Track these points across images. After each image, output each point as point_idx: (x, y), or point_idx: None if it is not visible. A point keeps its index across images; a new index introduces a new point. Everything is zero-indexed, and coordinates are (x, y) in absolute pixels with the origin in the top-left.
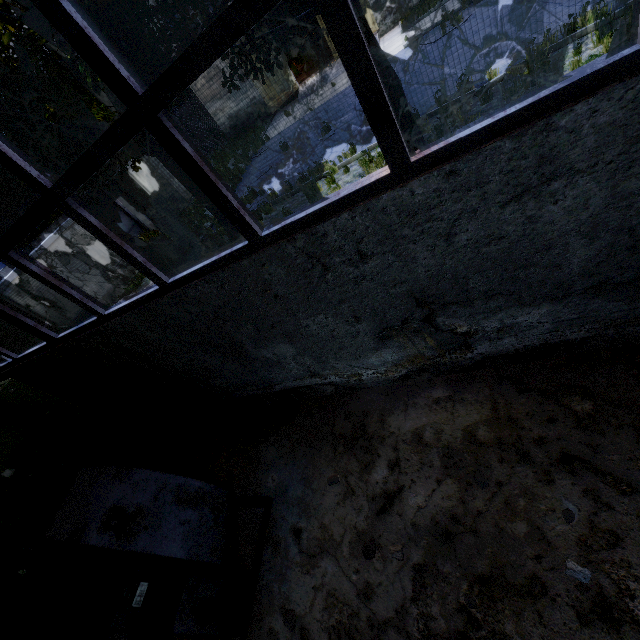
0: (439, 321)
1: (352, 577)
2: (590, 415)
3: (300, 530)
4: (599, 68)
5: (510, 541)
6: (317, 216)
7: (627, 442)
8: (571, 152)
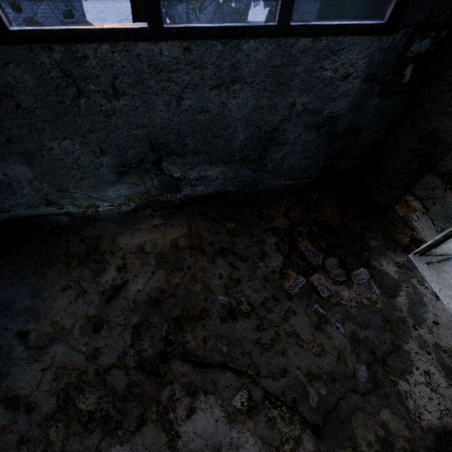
0: (164, 166)
1: (82, 349)
2: (233, 229)
3: (27, 332)
4: (261, 25)
5: (193, 295)
6: (79, 36)
7: (246, 240)
8: (245, 69)
